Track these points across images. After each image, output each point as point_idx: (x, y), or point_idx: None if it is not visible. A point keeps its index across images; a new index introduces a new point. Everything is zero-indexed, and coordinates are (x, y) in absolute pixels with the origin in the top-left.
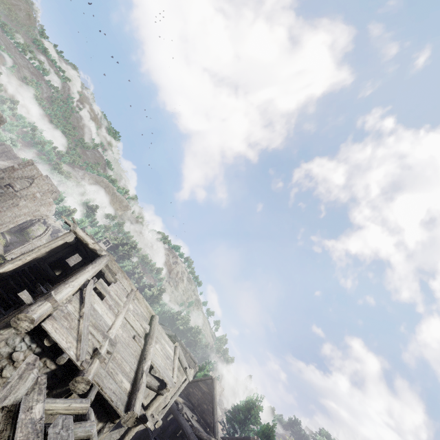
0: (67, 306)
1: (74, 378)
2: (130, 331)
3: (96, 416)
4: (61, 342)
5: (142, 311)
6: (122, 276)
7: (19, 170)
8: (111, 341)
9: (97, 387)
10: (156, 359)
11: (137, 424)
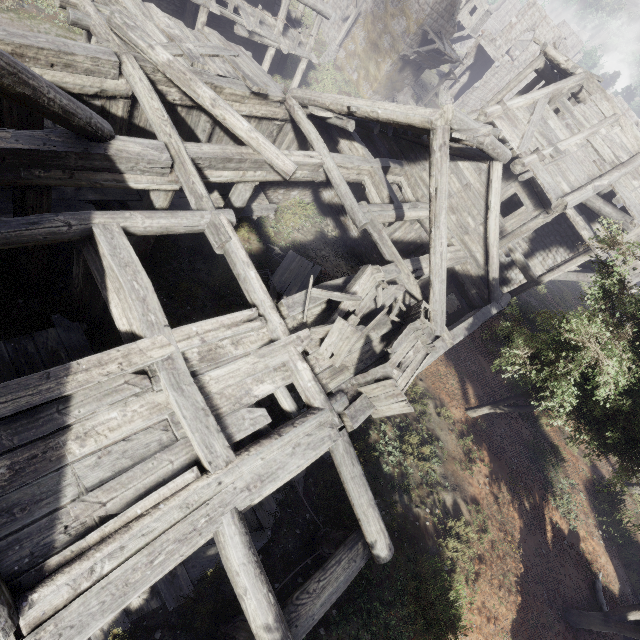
0: (515, 113)
1: (513, 161)
2: (591, 154)
3: (533, 206)
4: (506, 135)
5: (624, 141)
6: (600, 97)
7: (517, 25)
8: (557, 150)
9: (531, 173)
10: (624, 191)
11: (587, 253)
